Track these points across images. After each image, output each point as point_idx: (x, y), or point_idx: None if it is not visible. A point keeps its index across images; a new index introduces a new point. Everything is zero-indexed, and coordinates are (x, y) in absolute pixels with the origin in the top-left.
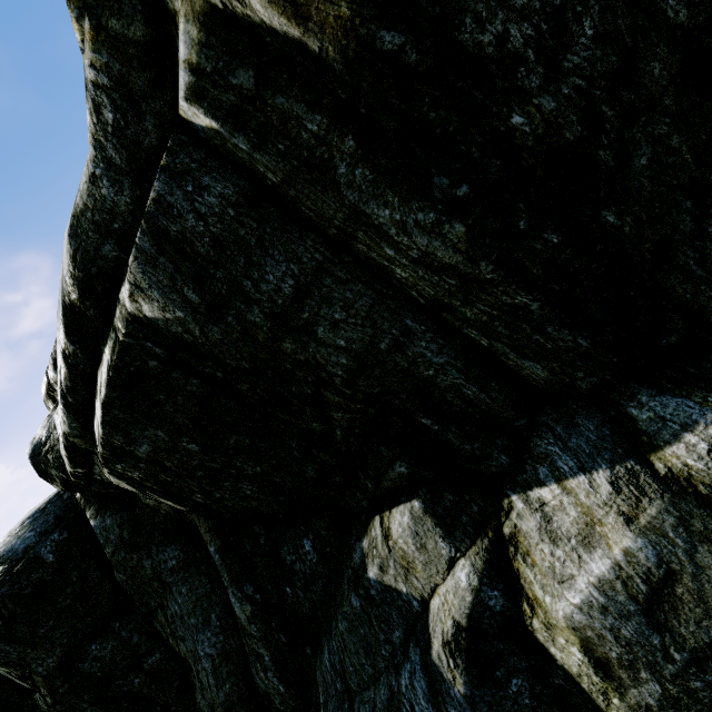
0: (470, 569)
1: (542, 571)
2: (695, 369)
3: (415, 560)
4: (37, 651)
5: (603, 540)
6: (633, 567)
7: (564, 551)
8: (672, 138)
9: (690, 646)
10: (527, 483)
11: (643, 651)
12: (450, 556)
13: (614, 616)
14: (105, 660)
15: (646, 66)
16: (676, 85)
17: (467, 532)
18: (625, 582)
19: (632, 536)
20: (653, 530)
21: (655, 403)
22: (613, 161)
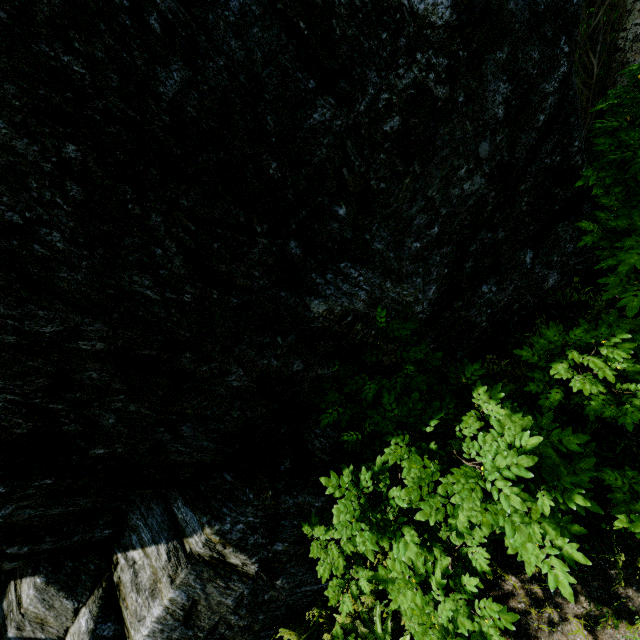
0: (88, 615)
1: (131, 612)
2: (204, 488)
3: (47, 616)
4: None
5: (160, 593)
6: (175, 606)
7: (143, 599)
8: (129, 407)
9: (207, 628)
10: (127, 546)
11: (185, 639)
12: (74, 608)
13: (168, 632)
14: None
15: (82, 375)
16: (120, 376)
17: (87, 586)
18: (172, 614)
19: (173, 591)
20: (184, 584)
21: (184, 510)
22: (83, 427)
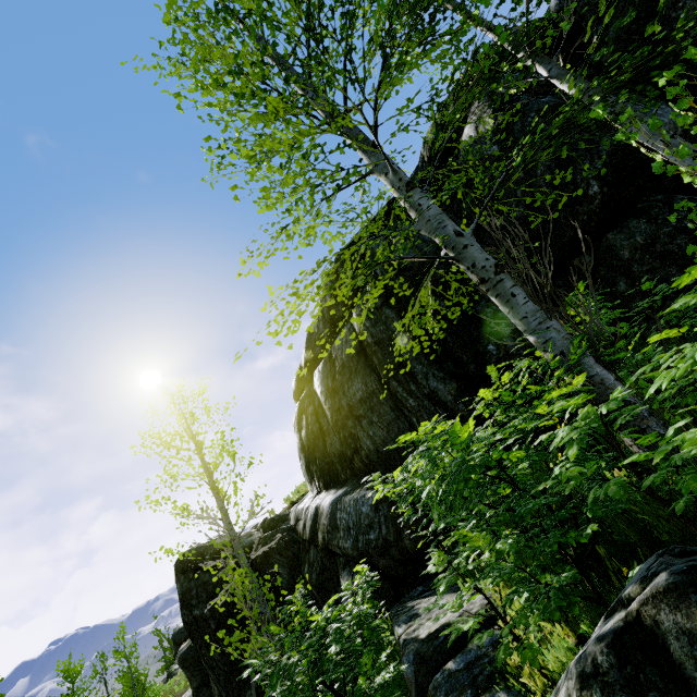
0: None
1: None
2: None
3: None
4: (193, 678)
5: None
6: None
7: None
8: None
9: None
10: None
11: None
12: None
13: None
14: (205, 696)
15: None
16: None
17: None
18: None
19: None
20: None
21: None
22: None
